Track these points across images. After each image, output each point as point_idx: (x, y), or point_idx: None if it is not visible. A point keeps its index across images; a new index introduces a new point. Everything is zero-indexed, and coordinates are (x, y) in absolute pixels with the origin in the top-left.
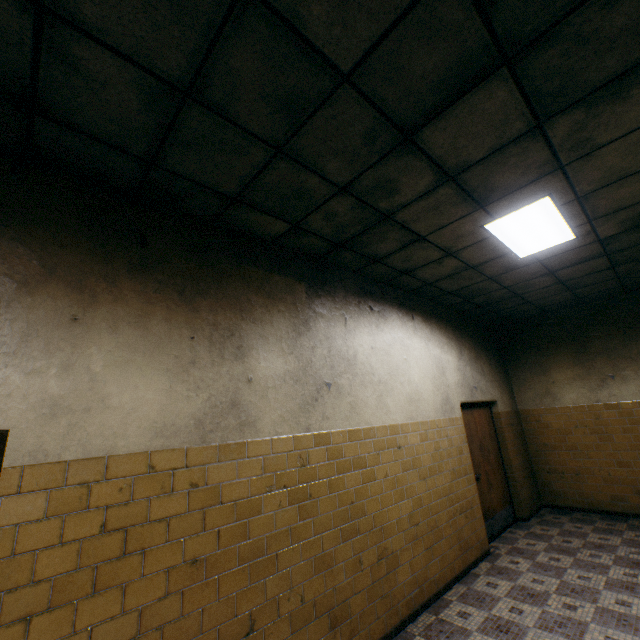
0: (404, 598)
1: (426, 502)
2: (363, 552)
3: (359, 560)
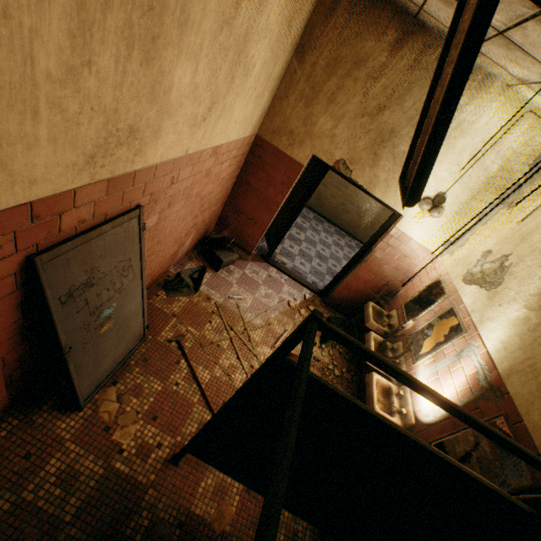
0: (341, 222)
1: (377, 216)
2: (338, 197)
3: (335, 197)
